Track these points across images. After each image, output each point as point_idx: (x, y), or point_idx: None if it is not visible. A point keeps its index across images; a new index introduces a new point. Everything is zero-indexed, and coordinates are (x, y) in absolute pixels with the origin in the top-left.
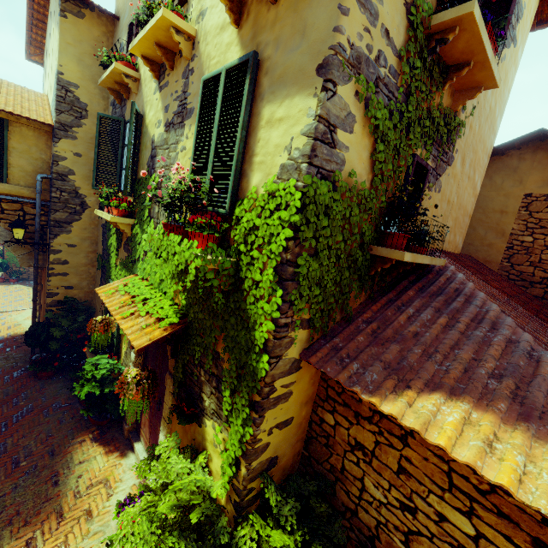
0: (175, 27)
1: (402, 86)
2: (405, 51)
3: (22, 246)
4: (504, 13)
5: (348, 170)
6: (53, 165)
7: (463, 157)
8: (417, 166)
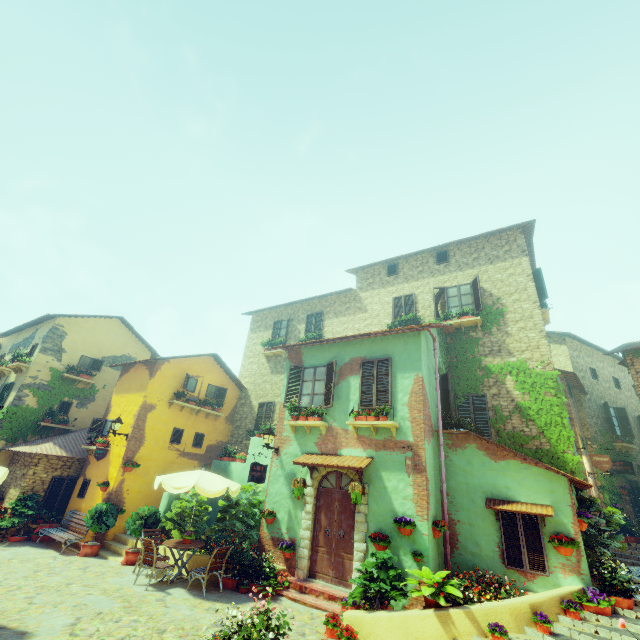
0: (5, 370)
1: (52, 386)
2: (51, 381)
3: None
4: (100, 367)
5: (27, 404)
6: None
7: (105, 399)
8: (65, 402)
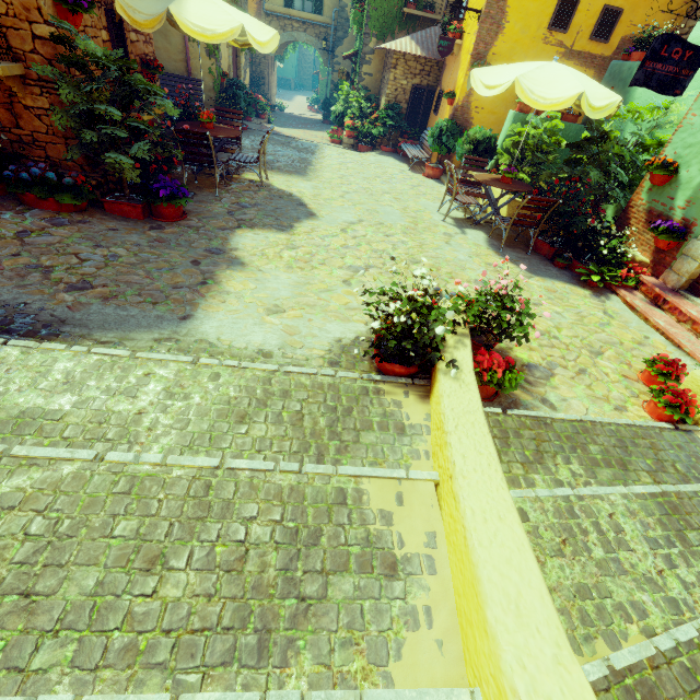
0: None
1: None
2: None
3: (325, 54)
4: None
5: None
6: (340, 2)
7: None
8: None
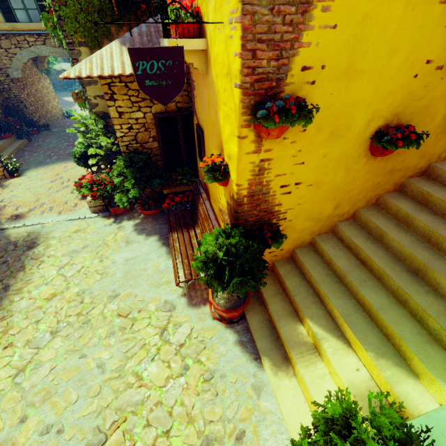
0: None
1: None
2: None
3: None
4: None
5: None
6: None
7: None
8: None
